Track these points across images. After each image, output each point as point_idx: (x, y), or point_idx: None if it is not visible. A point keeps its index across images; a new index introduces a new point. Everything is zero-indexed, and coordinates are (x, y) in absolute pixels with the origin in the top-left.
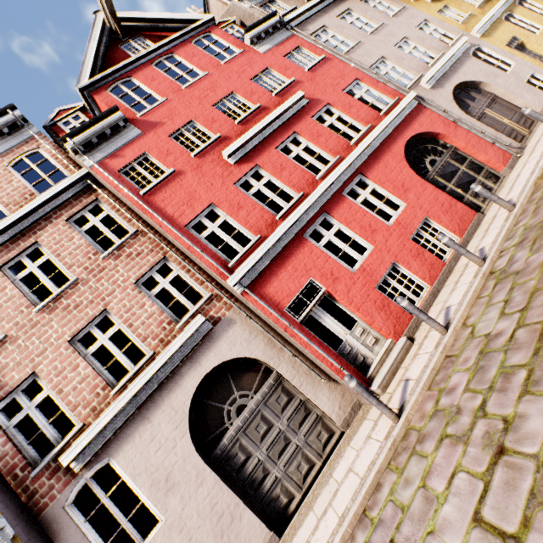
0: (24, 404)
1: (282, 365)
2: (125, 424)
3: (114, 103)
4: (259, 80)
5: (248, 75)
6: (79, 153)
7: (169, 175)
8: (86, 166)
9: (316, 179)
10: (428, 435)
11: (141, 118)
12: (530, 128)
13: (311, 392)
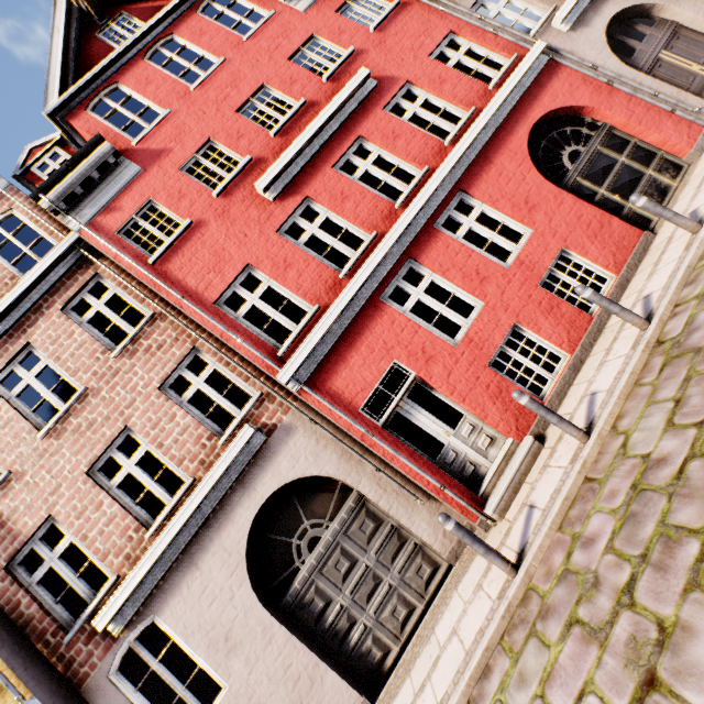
0: (44, 555)
1: (363, 482)
2: (169, 573)
3: (98, 128)
4: (305, 55)
5: (284, 53)
6: (61, 212)
7: (185, 229)
8: (74, 230)
9: (394, 208)
10: (554, 610)
11: (138, 146)
12: None
13: (405, 516)
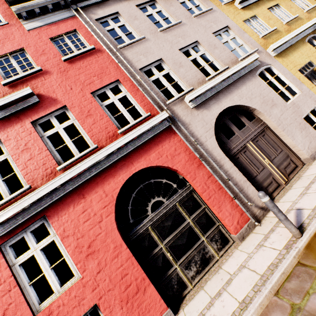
0: None
1: None
2: None
3: None
4: None
5: None
6: None
7: None
8: None
9: None
10: None
11: None
12: (290, 175)
13: None
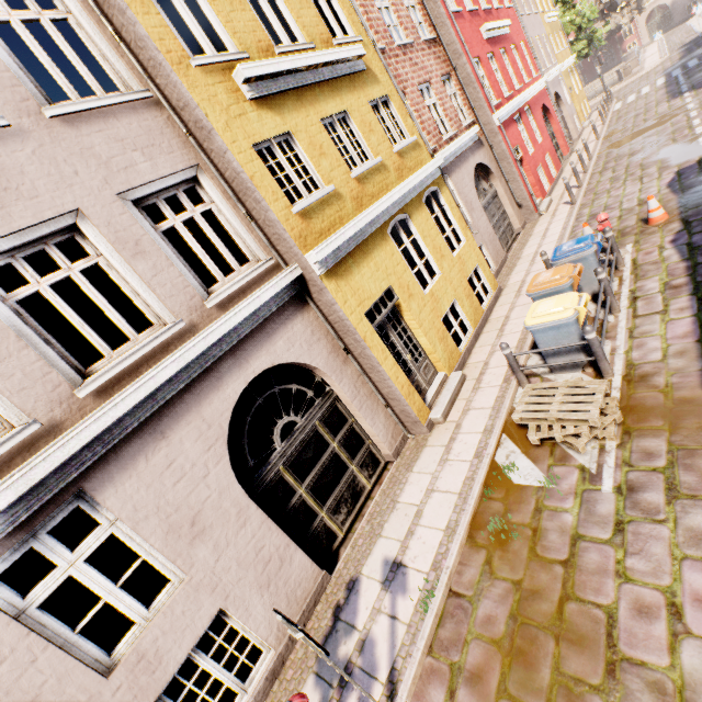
0: None
1: (502, 184)
2: (451, 163)
3: None
4: None
5: None
6: None
7: (460, 11)
8: None
9: (515, 89)
10: (599, 197)
11: None
12: (571, 145)
13: (512, 205)
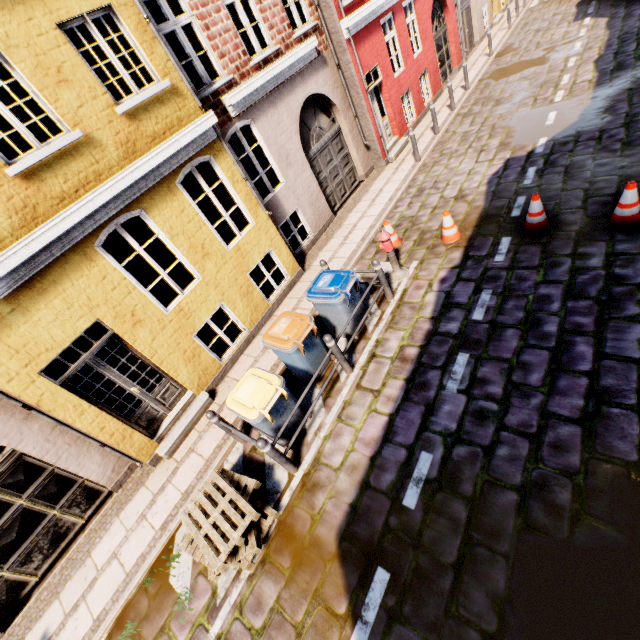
0: (169, 15)
1: (347, 120)
2: (261, 100)
3: None
4: None
5: None
6: None
7: None
8: None
9: None
10: (441, 160)
11: None
12: (470, 50)
13: (357, 148)
